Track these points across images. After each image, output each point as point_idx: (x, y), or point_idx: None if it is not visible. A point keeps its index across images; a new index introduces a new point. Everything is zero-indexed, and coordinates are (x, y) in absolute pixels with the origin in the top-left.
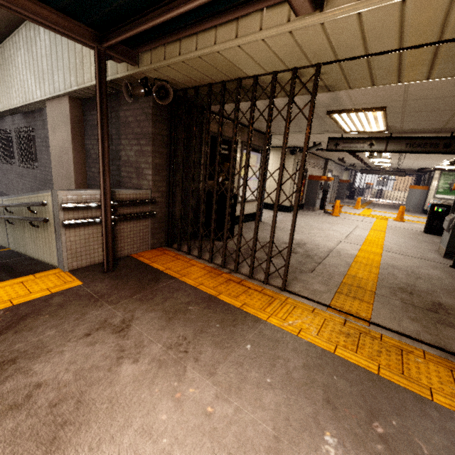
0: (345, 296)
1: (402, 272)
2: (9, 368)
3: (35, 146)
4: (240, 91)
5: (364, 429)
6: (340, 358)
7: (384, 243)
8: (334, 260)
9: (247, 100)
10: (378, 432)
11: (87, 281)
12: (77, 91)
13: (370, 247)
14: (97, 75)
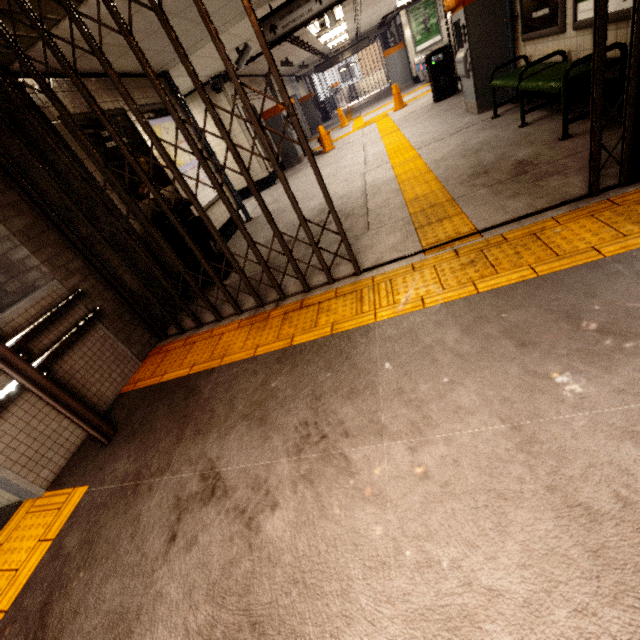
0: (429, 226)
1: (456, 158)
2: None
3: None
4: None
5: (580, 339)
6: (489, 293)
7: (410, 142)
8: (378, 198)
9: (77, 2)
10: (594, 329)
11: (92, 478)
12: None
13: (400, 157)
14: None
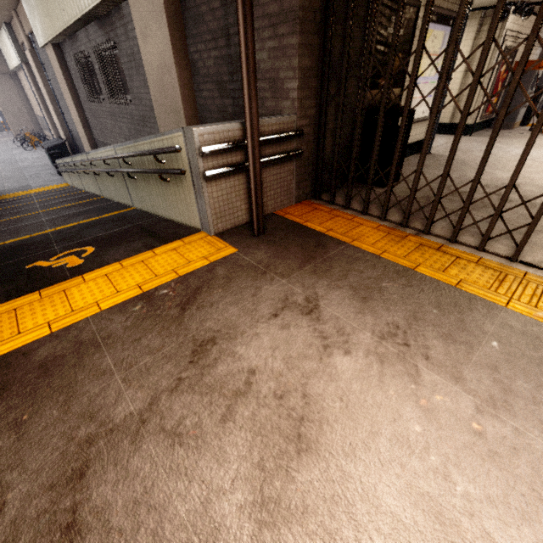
0: None
1: None
2: (212, 349)
3: (119, 71)
4: None
5: None
6: None
7: None
8: None
9: None
10: None
11: (241, 248)
12: None
13: None
14: None
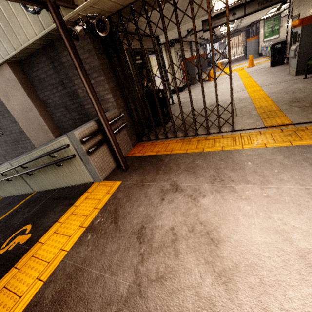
0: (268, 119)
1: (282, 93)
2: (146, 231)
3: None
4: (160, 0)
5: None
6: (297, 146)
7: (257, 83)
8: (241, 104)
9: (153, 9)
10: None
11: (122, 180)
12: (15, 55)
13: (252, 89)
14: (59, 27)
